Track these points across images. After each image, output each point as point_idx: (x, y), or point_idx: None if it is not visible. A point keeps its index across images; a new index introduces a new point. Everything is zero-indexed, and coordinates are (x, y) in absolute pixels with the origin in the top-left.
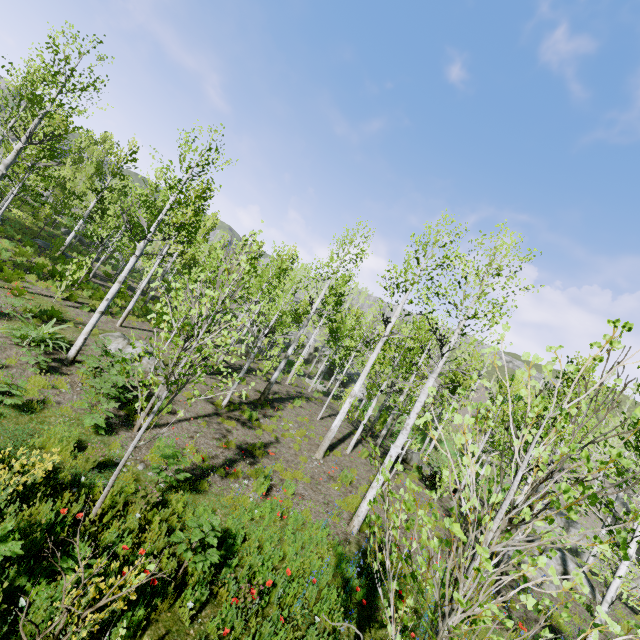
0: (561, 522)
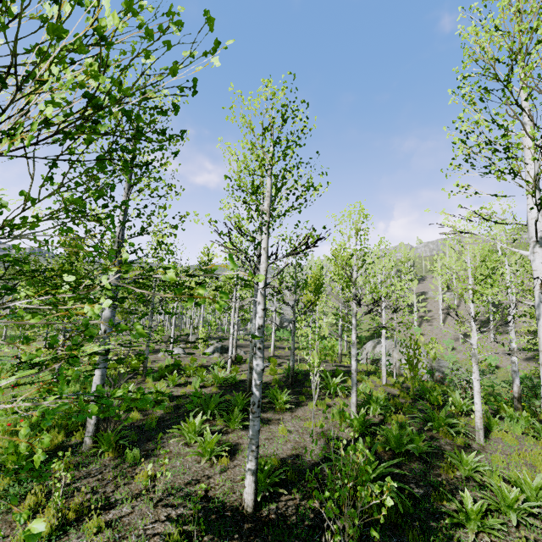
0: (373, 344)
